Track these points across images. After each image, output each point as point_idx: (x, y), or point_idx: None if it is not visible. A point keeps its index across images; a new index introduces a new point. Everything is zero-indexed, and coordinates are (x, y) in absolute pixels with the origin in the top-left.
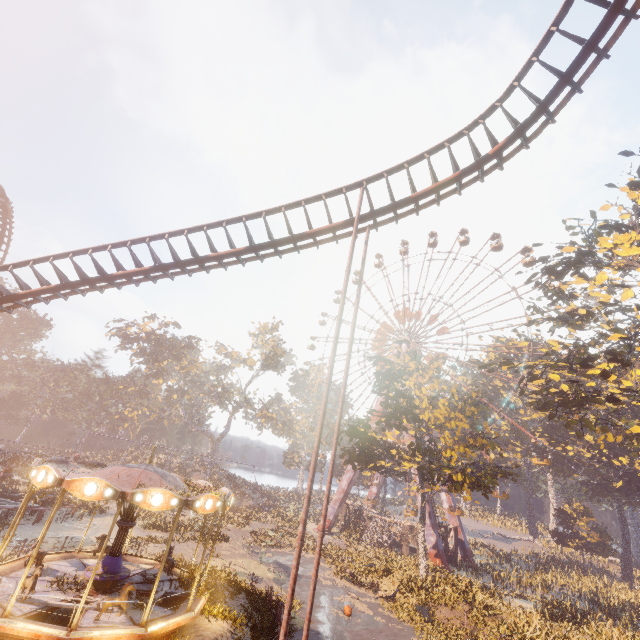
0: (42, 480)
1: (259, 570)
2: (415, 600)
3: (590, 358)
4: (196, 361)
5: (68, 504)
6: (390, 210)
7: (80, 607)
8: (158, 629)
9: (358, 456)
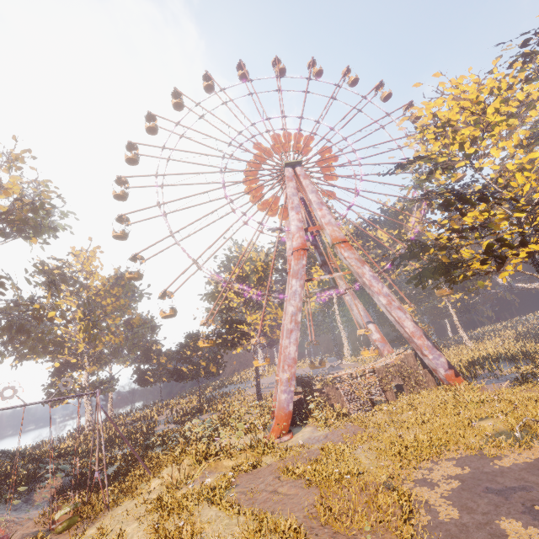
0: None
1: None
2: None
3: None
4: None
5: None
6: None
7: None
8: None
9: None
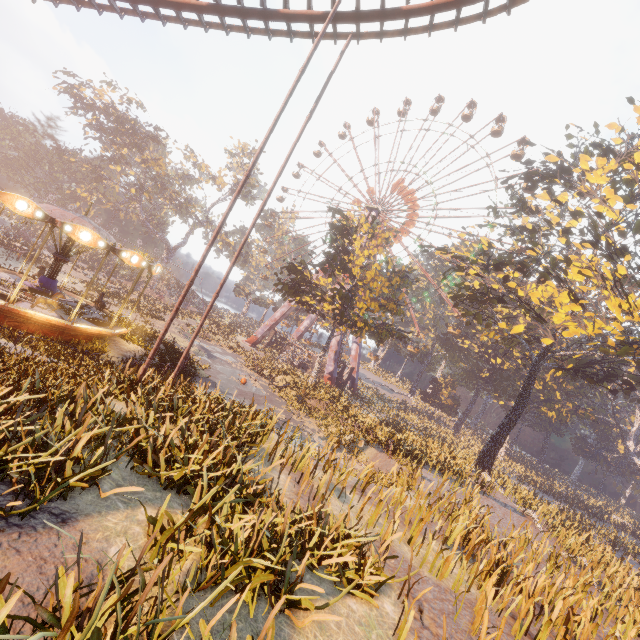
0: None
1: (184, 344)
2: (297, 393)
3: (505, 263)
4: (160, 158)
5: (13, 248)
6: (375, 18)
7: (16, 291)
8: (83, 328)
9: (290, 289)
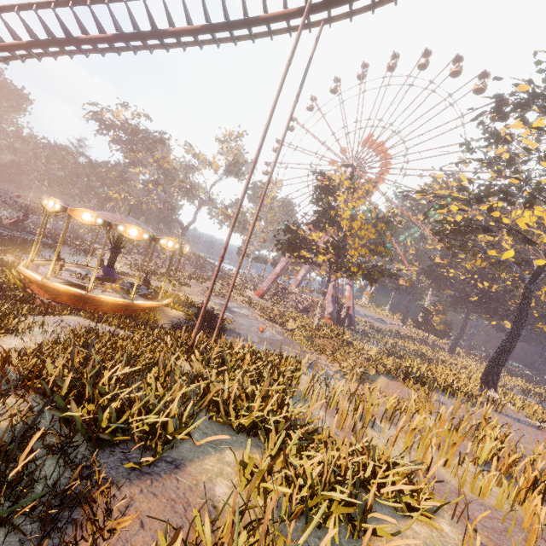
0: (52, 207)
1: (209, 304)
2: (306, 334)
3: (487, 195)
4: (167, 156)
5: (75, 246)
6: (345, 1)
7: (91, 282)
8: (140, 303)
9: (288, 247)
